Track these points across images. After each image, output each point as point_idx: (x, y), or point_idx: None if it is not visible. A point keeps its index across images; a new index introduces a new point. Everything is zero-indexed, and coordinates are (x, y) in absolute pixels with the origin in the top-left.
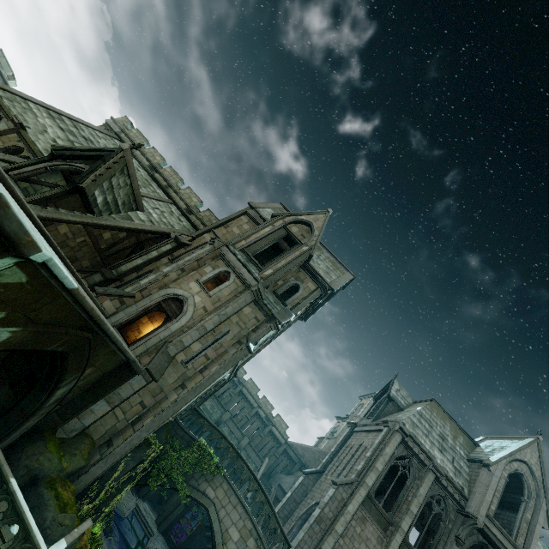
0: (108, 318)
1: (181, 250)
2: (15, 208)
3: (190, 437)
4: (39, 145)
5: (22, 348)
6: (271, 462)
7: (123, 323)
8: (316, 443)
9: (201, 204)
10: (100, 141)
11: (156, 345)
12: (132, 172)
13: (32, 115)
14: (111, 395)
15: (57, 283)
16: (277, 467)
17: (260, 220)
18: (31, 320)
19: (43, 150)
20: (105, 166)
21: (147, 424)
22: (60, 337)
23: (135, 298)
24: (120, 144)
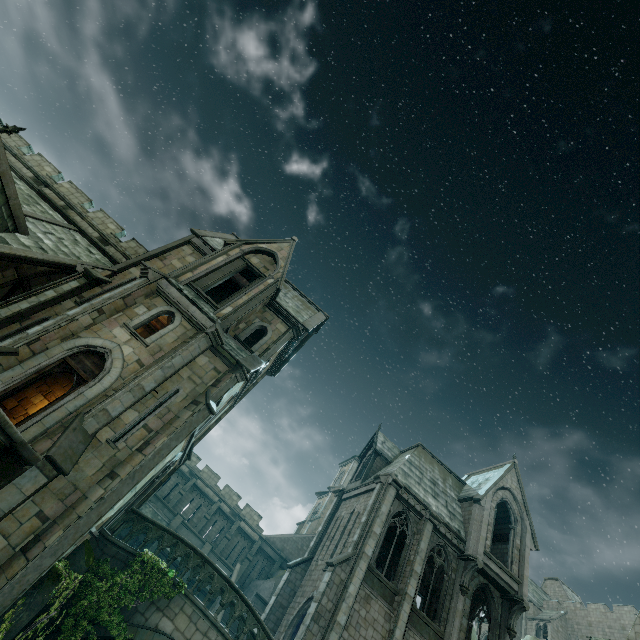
0: None
1: (95, 290)
2: None
3: (128, 553)
4: None
5: None
6: (243, 569)
7: None
8: (296, 530)
9: (121, 233)
10: None
11: (62, 421)
12: (4, 170)
13: None
14: None
15: None
16: (252, 572)
17: (209, 251)
18: None
19: None
20: None
21: (52, 543)
22: None
23: (20, 355)
24: None
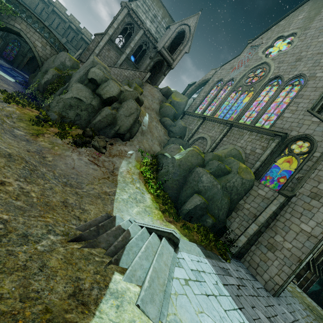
0: None
1: None
2: None
3: None
4: None
5: None
6: None
7: None
8: None
9: None
10: None
11: None
12: None
13: None
14: None
15: None
16: None
17: None
18: None
19: None
20: None
21: None
22: None
23: None
24: None
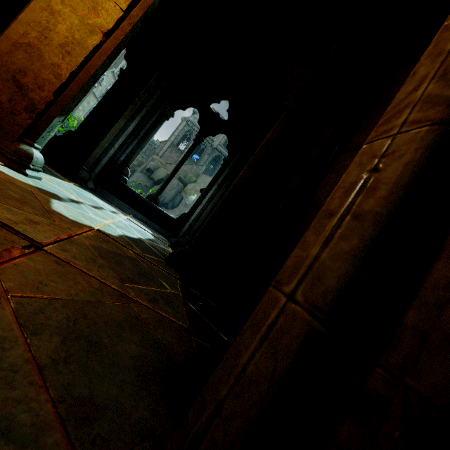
0: None
1: None
2: None
3: None
4: None
5: None
6: None
7: None
8: None
9: None
10: None
11: None
12: None
13: None
14: None
15: None
16: None
17: None
18: None
19: None
20: None
21: None
22: None
23: None
24: None
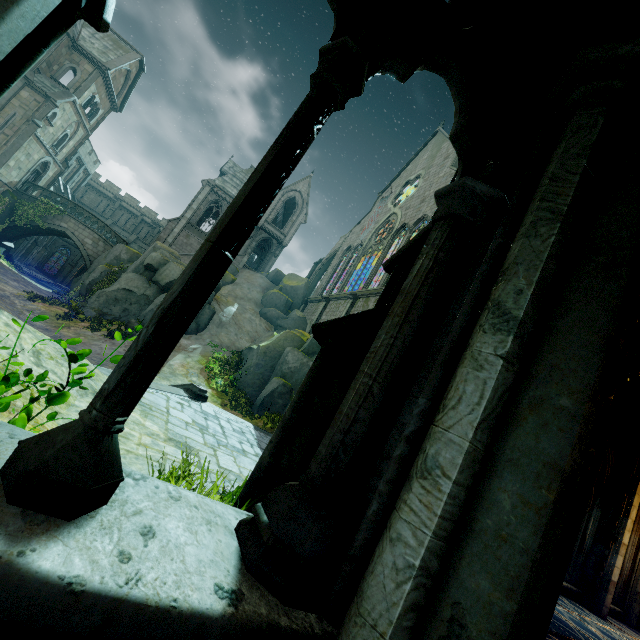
0: None
1: None
2: None
3: (35, 199)
4: None
5: None
6: None
7: None
8: None
9: None
10: None
11: None
12: None
13: None
14: None
15: None
16: None
17: None
18: None
19: None
20: None
21: None
22: None
23: None
24: None
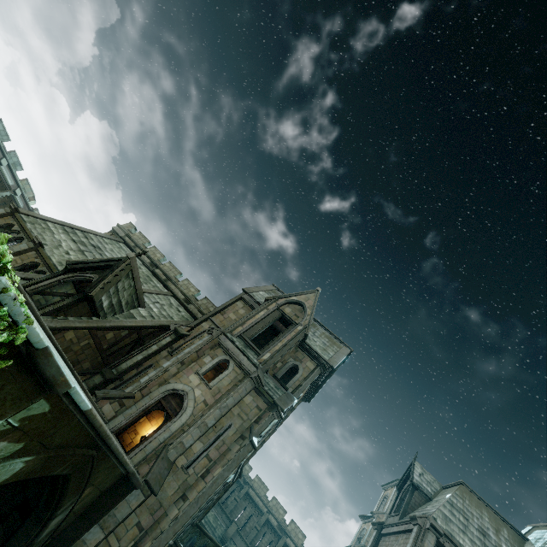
0: (106, 424)
1: (180, 341)
2: (55, 353)
3: None
4: (54, 259)
5: (31, 477)
6: None
7: (121, 428)
8: None
9: (198, 293)
10: (107, 246)
11: (155, 449)
12: (136, 275)
13: (49, 233)
14: (105, 517)
15: (74, 407)
16: None
17: (254, 304)
18: (44, 446)
19: (57, 263)
20: (113, 274)
21: None
22: (67, 459)
23: (135, 398)
24: (127, 254)
